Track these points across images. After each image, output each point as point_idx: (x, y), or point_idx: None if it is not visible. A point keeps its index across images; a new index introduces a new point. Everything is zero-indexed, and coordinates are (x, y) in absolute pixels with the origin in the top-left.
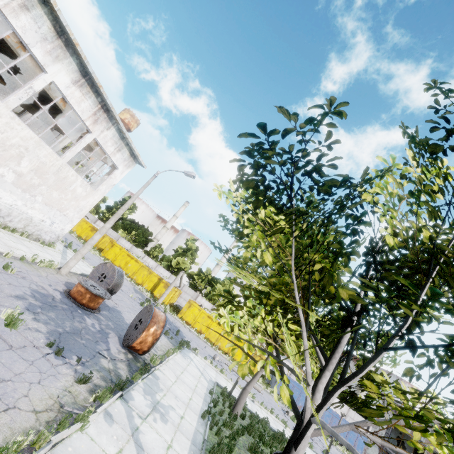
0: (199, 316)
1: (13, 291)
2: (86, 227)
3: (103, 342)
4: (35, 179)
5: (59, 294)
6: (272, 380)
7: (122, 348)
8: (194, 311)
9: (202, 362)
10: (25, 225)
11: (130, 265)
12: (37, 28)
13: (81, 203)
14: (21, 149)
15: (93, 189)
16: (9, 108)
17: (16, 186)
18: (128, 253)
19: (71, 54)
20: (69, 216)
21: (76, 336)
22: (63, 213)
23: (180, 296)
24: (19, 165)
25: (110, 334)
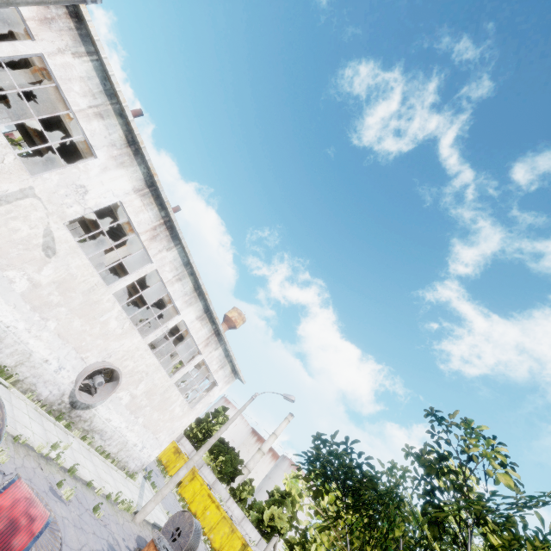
0: None
1: (95, 543)
2: (170, 447)
3: None
4: (144, 400)
5: None
6: None
7: None
8: None
9: None
10: (119, 449)
11: (209, 513)
12: (183, 289)
13: (175, 425)
14: (143, 374)
15: (190, 408)
16: (147, 343)
17: (127, 408)
18: (210, 492)
19: (200, 300)
20: (160, 439)
21: None
22: (156, 435)
23: None
24: (136, 388)
25: None
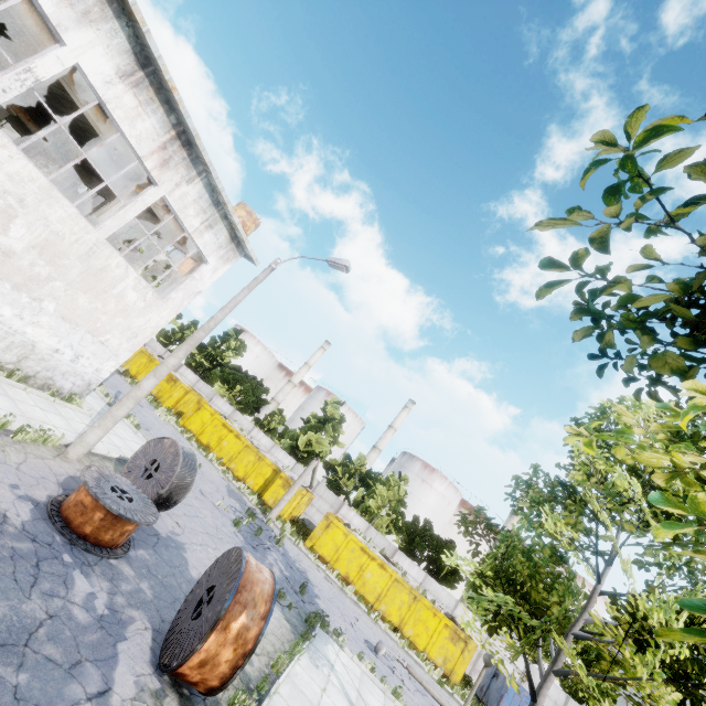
0: (345, 547)
1: None
2: None
3: (95, 665)
4: (40, 265)
5: (28, 508)
6: (488, 694)
7: (153, 674)
8: (335, 535)
9: (354, 670)
10: (19, 356)
11: (227, 443)
12: None
13: (134, 323)
14: (10, 199)
15: (160, 298)
16: None
17: None
18: (225, 422)
19: (116, 14)
20: (110, 346)
21: (2, 658)
22: (99, 338)
23: (311, 502)
24: (5, 233)
25: (132, 624)
